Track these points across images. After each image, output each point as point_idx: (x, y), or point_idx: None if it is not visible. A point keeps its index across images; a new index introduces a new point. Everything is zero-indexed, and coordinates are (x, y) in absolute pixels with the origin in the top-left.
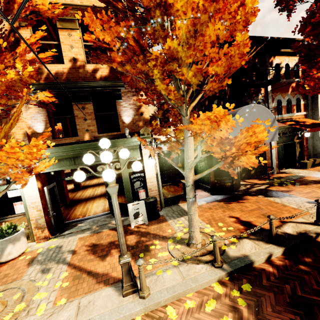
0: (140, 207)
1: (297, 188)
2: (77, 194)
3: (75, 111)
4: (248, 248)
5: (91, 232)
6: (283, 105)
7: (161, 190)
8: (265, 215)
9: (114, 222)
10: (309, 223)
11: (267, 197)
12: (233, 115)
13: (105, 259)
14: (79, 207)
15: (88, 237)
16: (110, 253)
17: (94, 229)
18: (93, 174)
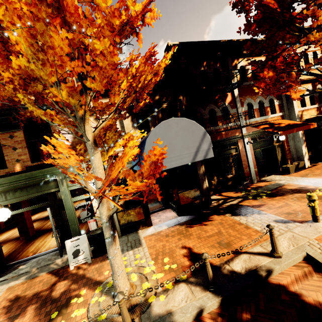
0: (80, 243)
1: (271, 201)
2: (48, 222)
3: (1, 141)
4: (179, 300)
5: (26, 277)
6: (254, 108)
7: (115, 217)
8: (222, 242)
9: (59, 261)
10: (265, 254)
11: (234, 215)
12: (149, 134)
13: (13, 321)
14: (38, 241)
15: (19, 285)
16: (25, 311)
17: (33, 272)
18: (37, 207)
